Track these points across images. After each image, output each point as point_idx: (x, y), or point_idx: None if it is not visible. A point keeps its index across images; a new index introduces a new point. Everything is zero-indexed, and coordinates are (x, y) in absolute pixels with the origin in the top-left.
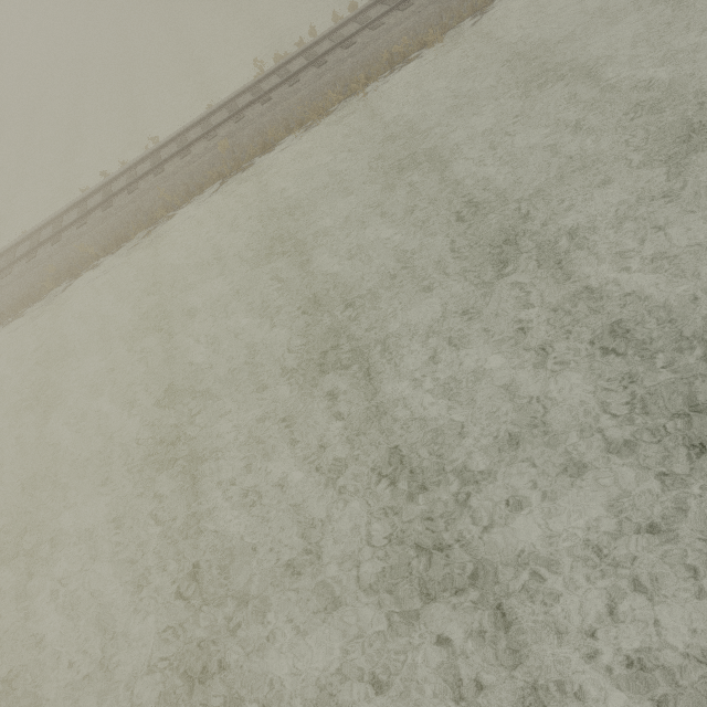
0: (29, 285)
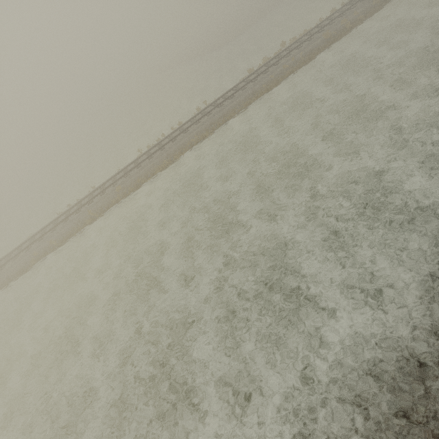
0: (24, 263)
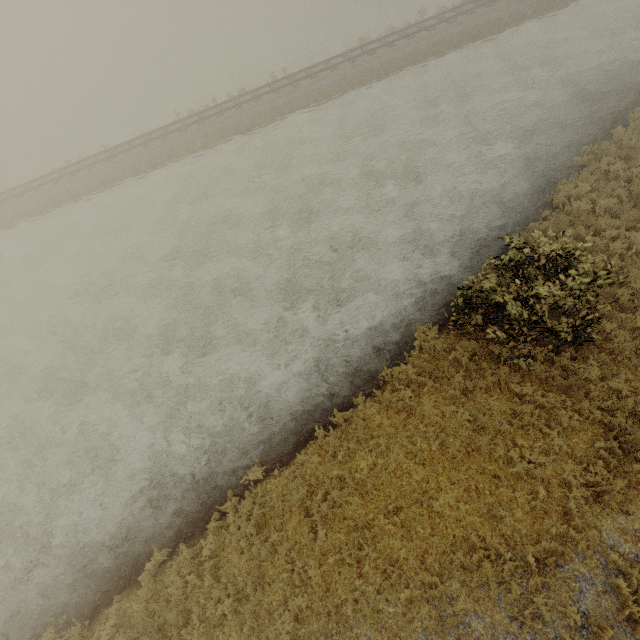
0: None
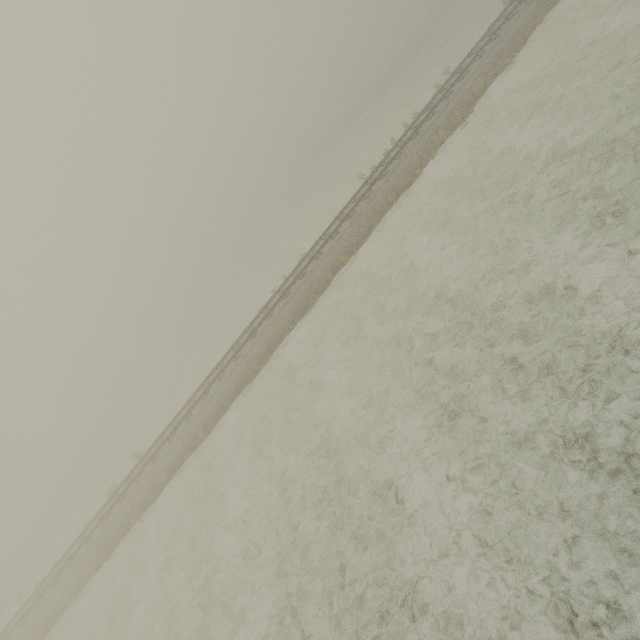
0: (240, 374)
